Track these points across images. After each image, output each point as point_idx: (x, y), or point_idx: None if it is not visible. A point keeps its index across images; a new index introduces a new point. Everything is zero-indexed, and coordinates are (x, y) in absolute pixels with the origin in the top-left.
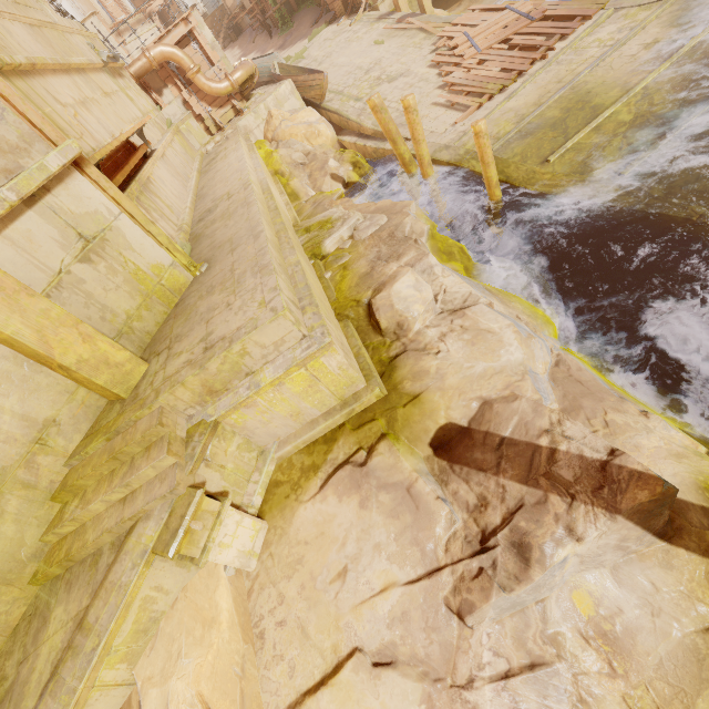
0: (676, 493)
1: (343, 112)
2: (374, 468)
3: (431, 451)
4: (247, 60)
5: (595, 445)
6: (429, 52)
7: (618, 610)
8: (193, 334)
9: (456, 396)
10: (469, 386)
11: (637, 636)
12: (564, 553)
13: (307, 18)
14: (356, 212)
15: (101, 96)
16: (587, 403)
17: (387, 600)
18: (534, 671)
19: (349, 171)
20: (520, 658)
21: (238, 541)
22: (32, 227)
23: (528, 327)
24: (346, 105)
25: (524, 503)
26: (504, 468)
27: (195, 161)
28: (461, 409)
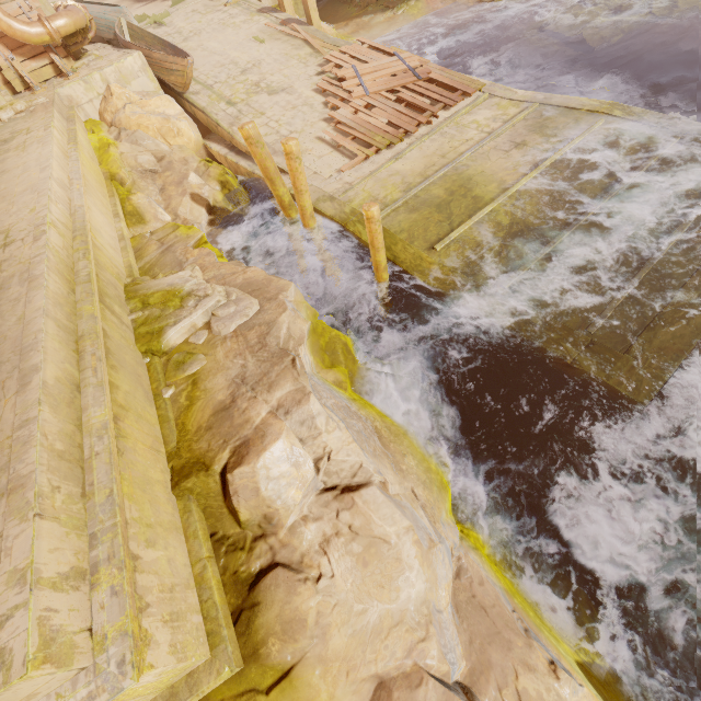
0: None
1: (212, 114)
2: None
3: None
4: (77, 5)
5: None
6: (315, 73)
7: None
8: None
9: (344, 674)
10: (360, 653)
11: None
12: None
13: None
14: (216, 286)
15: None
16: (496, 656)
17: None
18: None
19: (216, 191)
20: None
21: None
22: None
23: (426, 512)
24: (215, 106)
25: None
26: None
27: None
28: (349, 697)
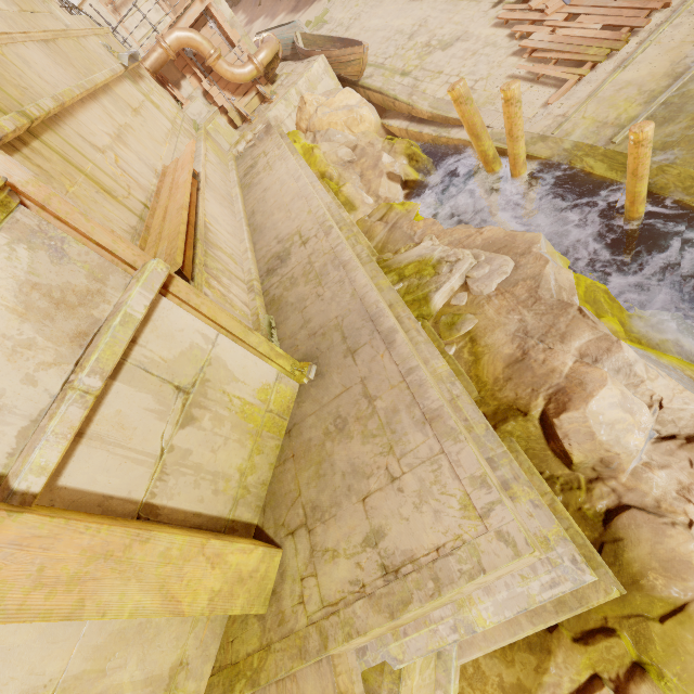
0: None
1: (389, 91)
2: None
3: None
4: (269, 35)
5: None
6: (490, 6)
7: None
8: (343, 516)
9: None
10: None
11: None
12: None
13: None
14: (463, 250)
15: (132, 117)
16: None
17: None
18: None
19: (404, 165)
20: None
21: None
22: (121, 405)
23: None
24: (391, 82)
25: None
26: None
27: (230, 169)
28: None
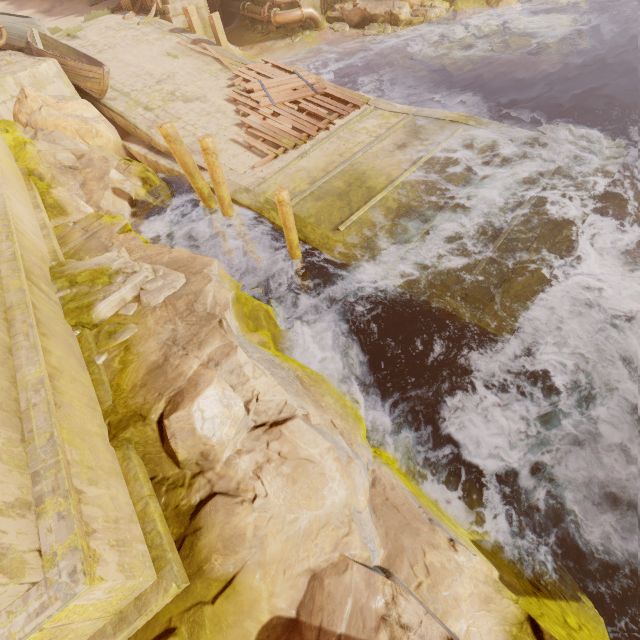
0: None
1: (130, 118)
2: None
3: None
4: None
5: (432, 637)
6: (226, 85)
7: None
8: None
9: (281, 573)
10: (294, 553)
11: None
12: None
13: None
14: (144, 264)
15: None
16: (408, 542)
17: None
18: None
19: (138, 186)
20: None
21: None
22: None
23: (344, 437)
24: (133, 111)
25: None
26: None
27: None
28: (287, 592)
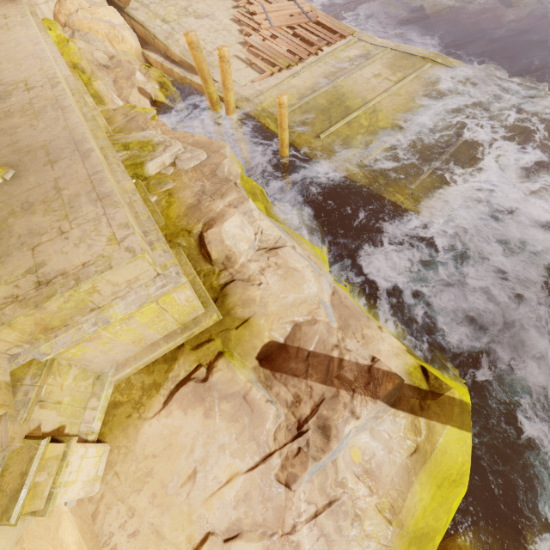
0: (403, 382)
1: (150, 28)
2: (216, 382)
3: (257, 363)
4: None
5: (364, 355)
6: (231, 6)
7: (373, 455)
8: (11, 261)
9: (277, 320)
10: (285, 312)
11: (382, 467)
12: (349, 428)
13: None
14: (177, 141)
15: None
16: (352, 322)
17: (232, 488)
18: (331, 507)
19: (156, 89)
20: (323, 501)
21: (83, 473)
22: None
23: (316, 266)
24: (153, 22)
25: (325, 397)
26: (311, 373)
27: None
28: (280, 330)
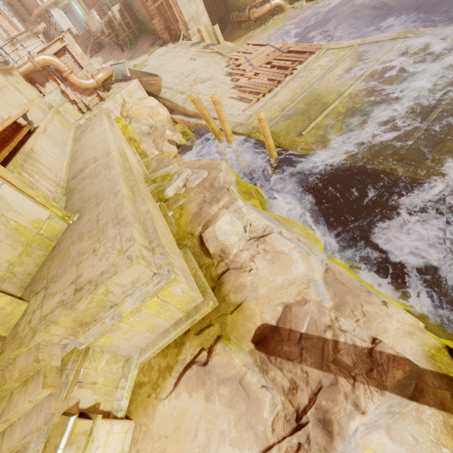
0: (418, 369)
1: (174, 100)
2: (214, 366)
3: (253, 346)
4: (107, 66)
5: (362, 336)
6: (224, 67)
7: None
8: (66, 275)
9: (267, 303)
10: (274, 294)
11: None
12: (355, 424)
13: (146, 41)
14: (186, 168)
15: None
16: (350, 299)
17: None
18: None
19: (180, 137)
20: None
21: (109, 448)
22: None
23: (306, 246)
24: (175, 96)
25: (322, 385)
26: (305, 357)
27: (71, 131)
28: (271, 312)
